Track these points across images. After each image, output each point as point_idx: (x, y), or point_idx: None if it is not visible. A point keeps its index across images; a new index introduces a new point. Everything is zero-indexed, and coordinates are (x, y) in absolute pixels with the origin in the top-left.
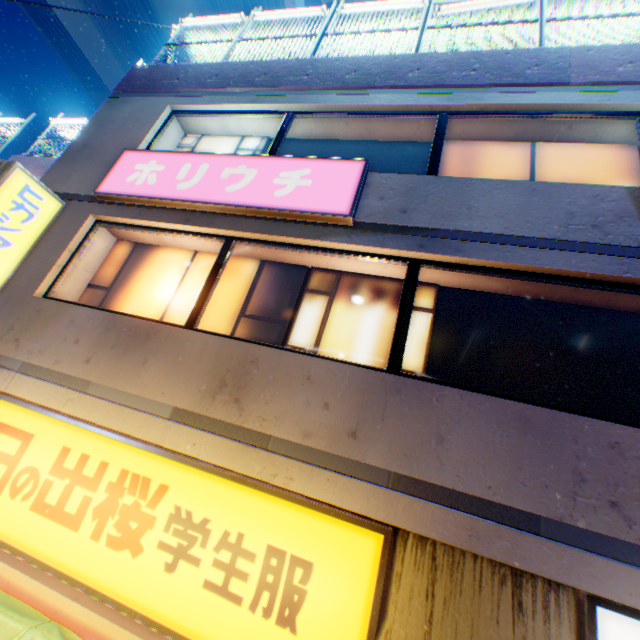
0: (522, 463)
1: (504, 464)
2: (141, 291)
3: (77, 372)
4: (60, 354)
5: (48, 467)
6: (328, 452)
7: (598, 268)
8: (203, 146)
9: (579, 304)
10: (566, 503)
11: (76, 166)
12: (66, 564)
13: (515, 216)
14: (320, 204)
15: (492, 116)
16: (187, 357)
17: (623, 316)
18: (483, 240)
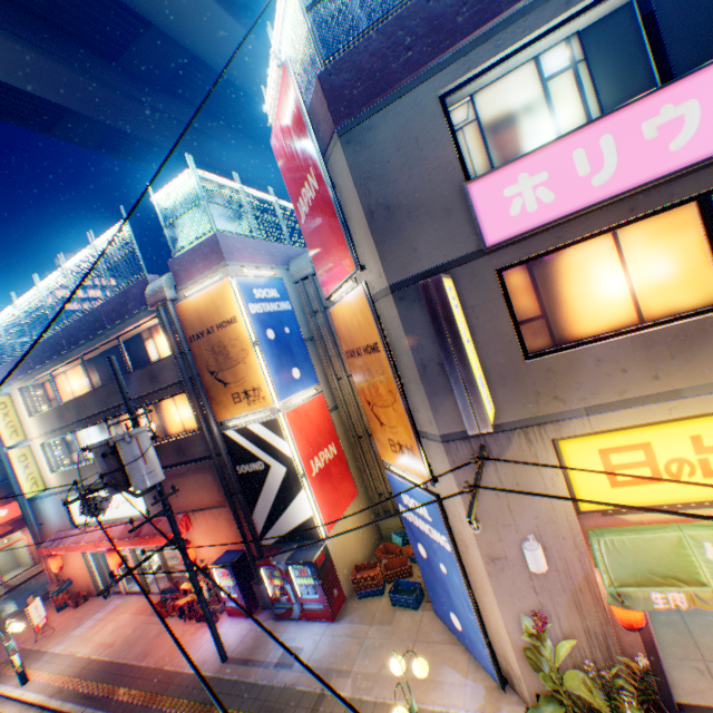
0: None
1: None
2: (583, 301)
3: (651, 390)
4: (615, 387)
5: (688, 453)
6: None
7: None
8: (487, 111)
9: None
10: None
11: (406, 236)
12: None
13: None
14: None
15: None
16: None
17: None
18: None
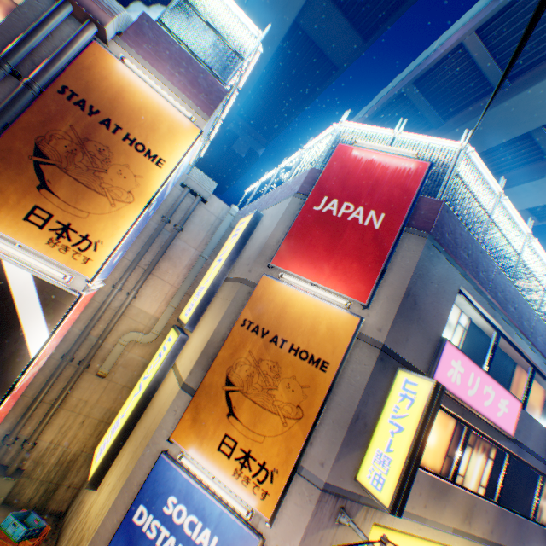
0: (514, 534)
1: (512, 535)
2: None
3: (420, 512)
4: (413, 502)
5: None
6: (485, 538)
7: (540, 467)
8: None
9: (517, 459)
10: (517, 543)
11: (410, 327)
12: None
13: (535, 441)
14: (507, 426)
15: (541, 376)
16: (457, 502)
17: (522, 465)
18: (528, 451)
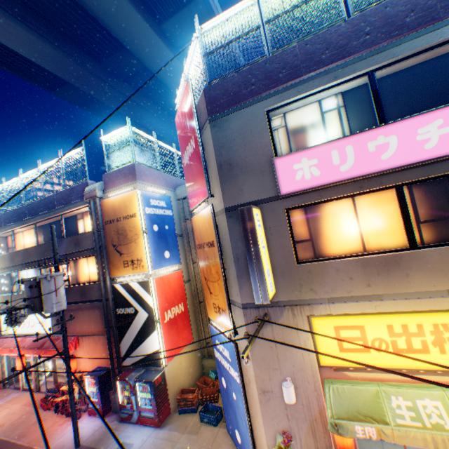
0: None
1: None
2: (333, 234)
3: (366, 292)
4: (345, 288)
5: (385, 335)
6: None
7: None
8: (291, 123)
9: None
10: None
11: (238, 181)
12: (435, 366)
13: None
14: None
15: None
16: (432, 264)
17: None
18: None
